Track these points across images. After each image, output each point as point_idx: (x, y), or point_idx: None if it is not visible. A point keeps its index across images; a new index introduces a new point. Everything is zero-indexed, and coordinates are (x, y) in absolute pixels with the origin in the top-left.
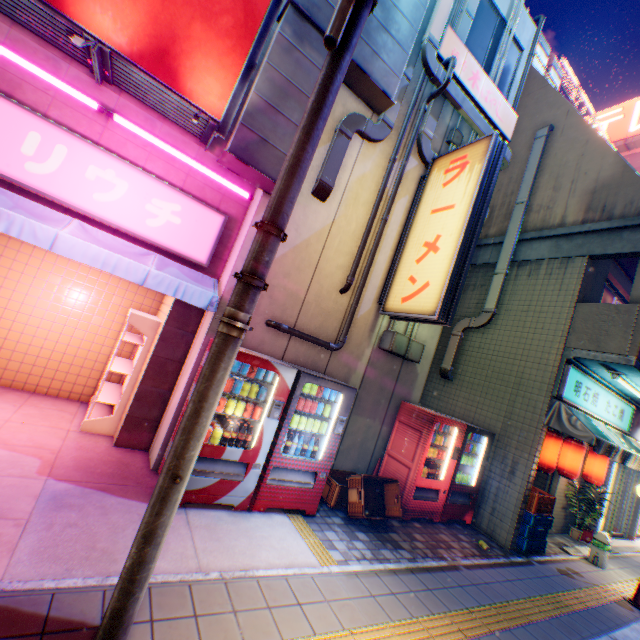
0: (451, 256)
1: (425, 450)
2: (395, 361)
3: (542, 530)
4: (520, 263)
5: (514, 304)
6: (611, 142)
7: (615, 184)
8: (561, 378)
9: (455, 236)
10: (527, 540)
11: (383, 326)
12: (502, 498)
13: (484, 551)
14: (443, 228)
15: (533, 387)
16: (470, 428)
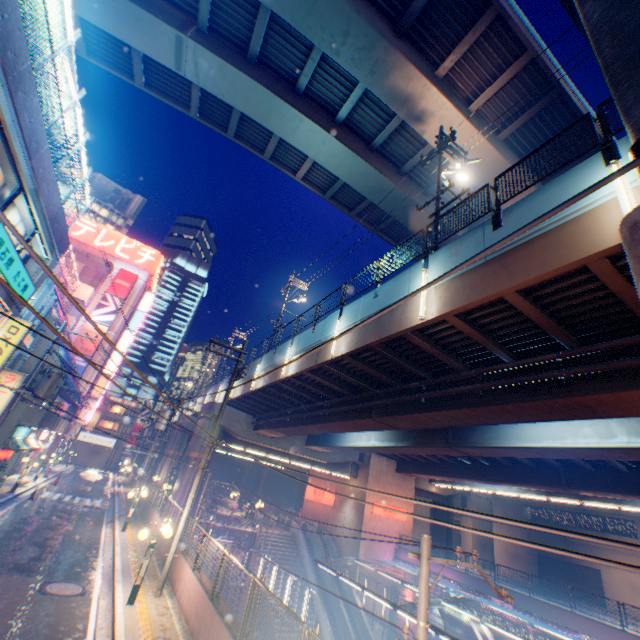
0: (3, 410)
1: None
2: None
3: None
4: None
5: None
6: (85, 243)
7: (56, 368)
8: (16, 430)
9: (6, 404)
10: None
11: None
12: None
13: None
14: (2, 399)
15: (5, 434)
16: None
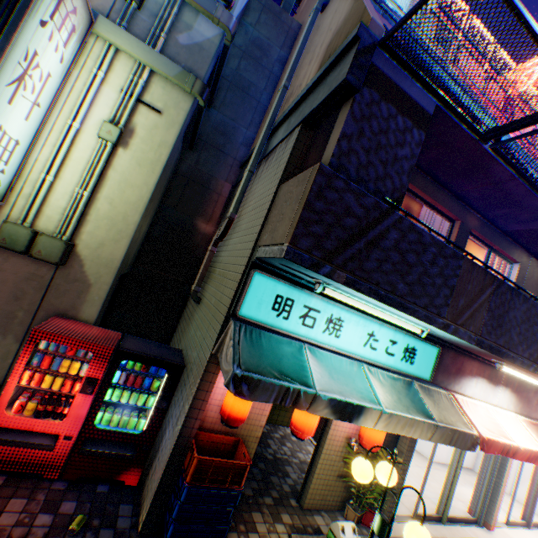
0: None
1: (16, 377)
2: (44, 265)
3: (221, 509)
4: (268, 157)
5: (250, 205)
6: None
7: (344, 23)
8: (243, 289)
9: None
10: (175, 523)
11: (15, 218)
12: (162, 456)
13: (65, 534)
14: None
15: (224, 303)
16: (125, 354)
